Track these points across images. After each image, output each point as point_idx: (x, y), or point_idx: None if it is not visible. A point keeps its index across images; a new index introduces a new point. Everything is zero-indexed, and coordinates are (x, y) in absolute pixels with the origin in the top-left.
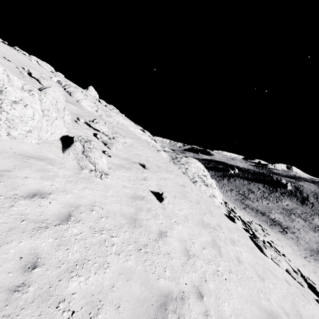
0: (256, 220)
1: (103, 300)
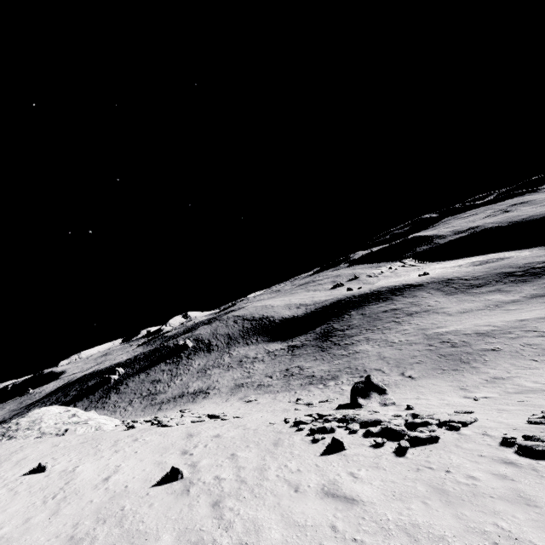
0: (177, 409)
1: (60, 509)
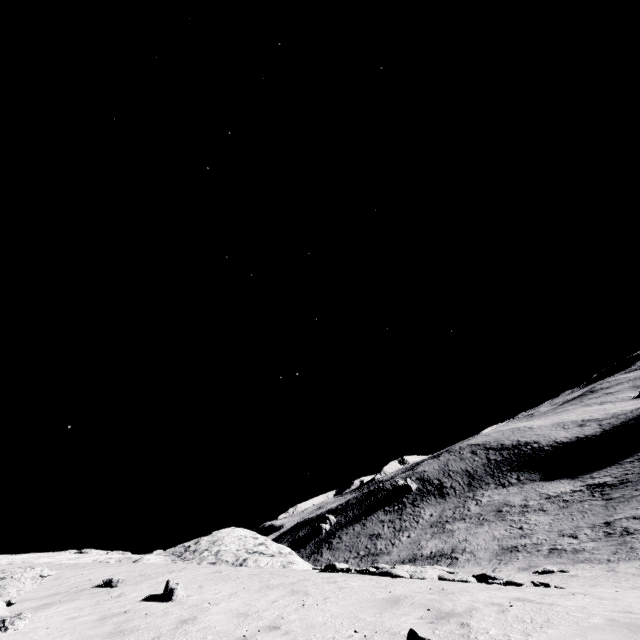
0: None
1: None
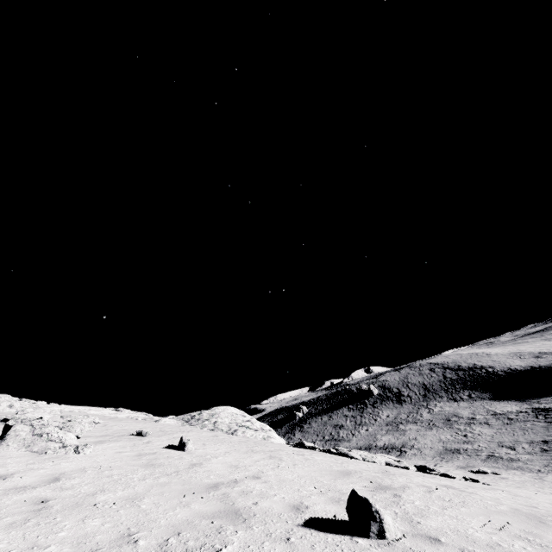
0: None
1: (143, 496)
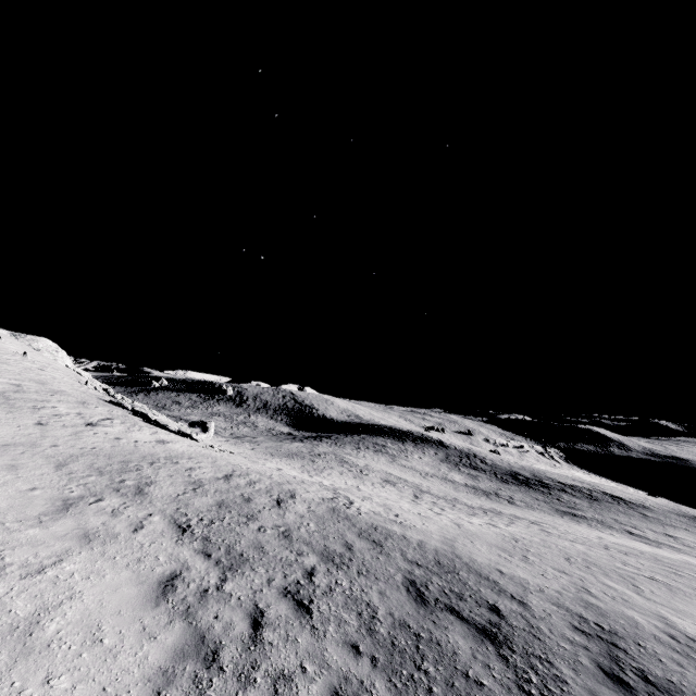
0: None
1: None
